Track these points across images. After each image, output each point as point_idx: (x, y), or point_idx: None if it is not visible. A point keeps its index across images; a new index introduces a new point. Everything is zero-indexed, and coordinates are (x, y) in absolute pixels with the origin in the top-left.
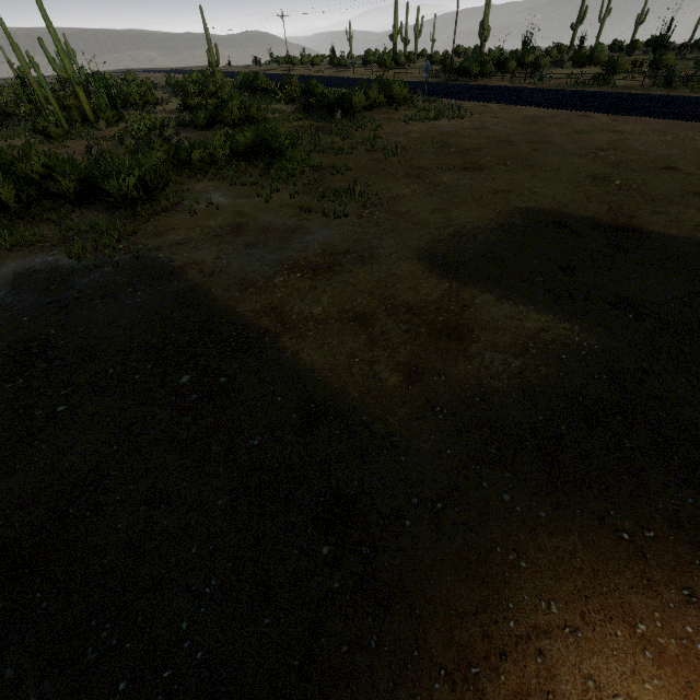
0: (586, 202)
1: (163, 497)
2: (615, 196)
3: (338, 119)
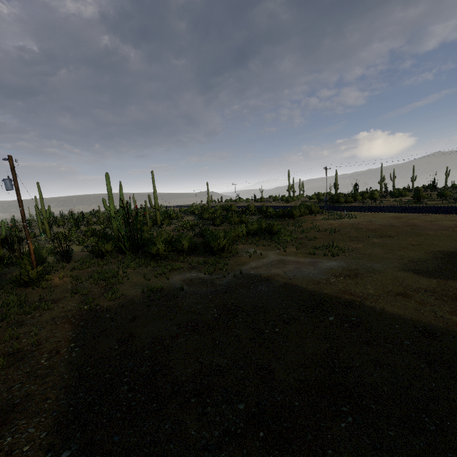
0: None
1: (384, 363)
2: None
3: (286, 220)
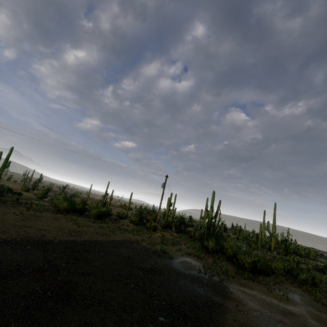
0: None
1: None
2: None
3: None
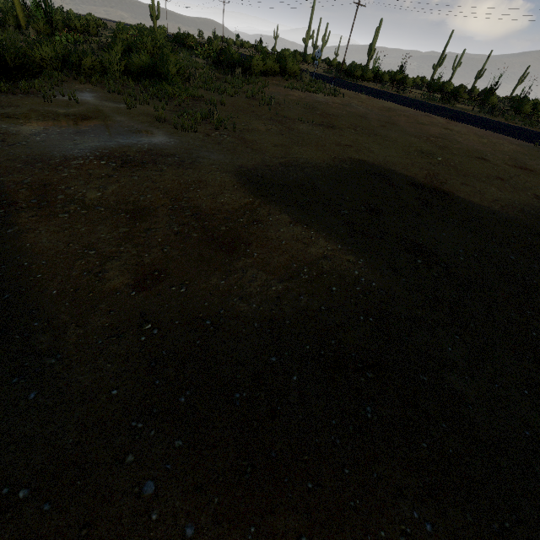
0: (410, 166)
1: None
2: (435, 166)
3: (237, 75)
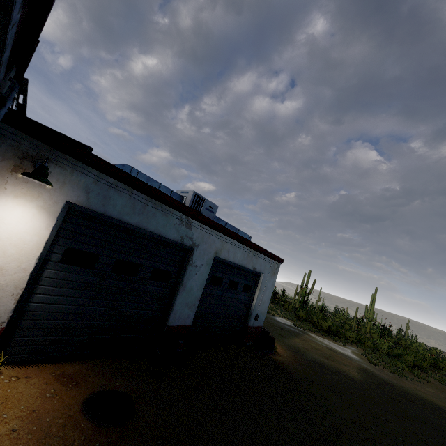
0: None
1: None
2: None
3: None
